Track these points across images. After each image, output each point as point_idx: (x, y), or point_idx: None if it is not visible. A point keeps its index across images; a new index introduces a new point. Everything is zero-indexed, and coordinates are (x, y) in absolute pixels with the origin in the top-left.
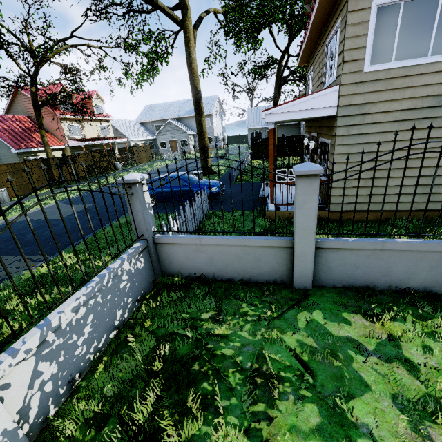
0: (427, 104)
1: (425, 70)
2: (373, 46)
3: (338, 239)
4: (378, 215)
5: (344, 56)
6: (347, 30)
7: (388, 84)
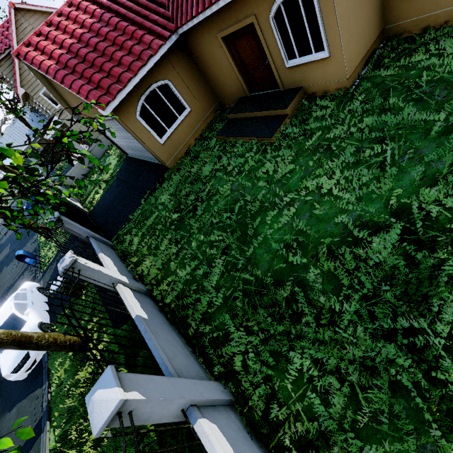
0: None
1: None
2: (52, 102)
3: (91, 147)
4: None
5: (48, 109)
6: (41, 103)
7: None
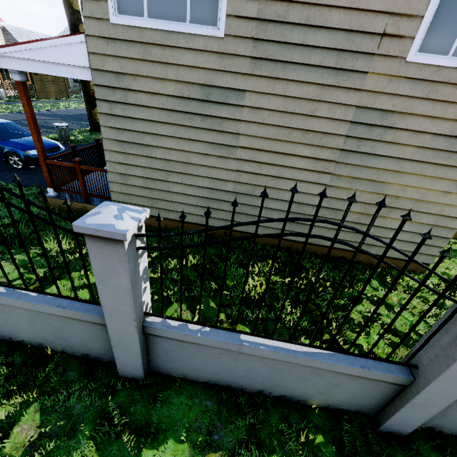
0: (195, 95)
1: (186, 43)
2: None
3: None
4: (166, 223)
5: None
6: None
7: (145, 52)
